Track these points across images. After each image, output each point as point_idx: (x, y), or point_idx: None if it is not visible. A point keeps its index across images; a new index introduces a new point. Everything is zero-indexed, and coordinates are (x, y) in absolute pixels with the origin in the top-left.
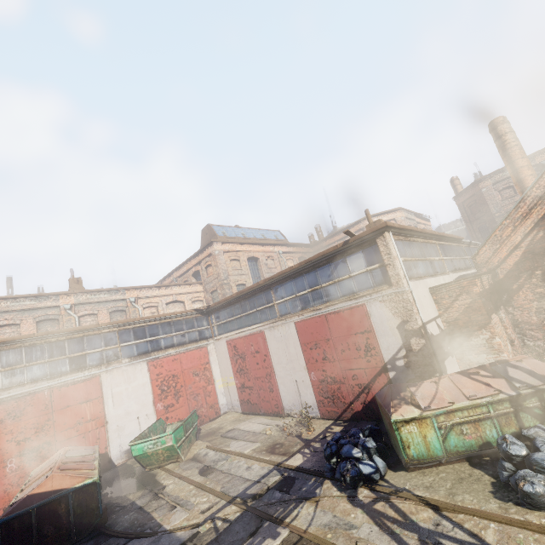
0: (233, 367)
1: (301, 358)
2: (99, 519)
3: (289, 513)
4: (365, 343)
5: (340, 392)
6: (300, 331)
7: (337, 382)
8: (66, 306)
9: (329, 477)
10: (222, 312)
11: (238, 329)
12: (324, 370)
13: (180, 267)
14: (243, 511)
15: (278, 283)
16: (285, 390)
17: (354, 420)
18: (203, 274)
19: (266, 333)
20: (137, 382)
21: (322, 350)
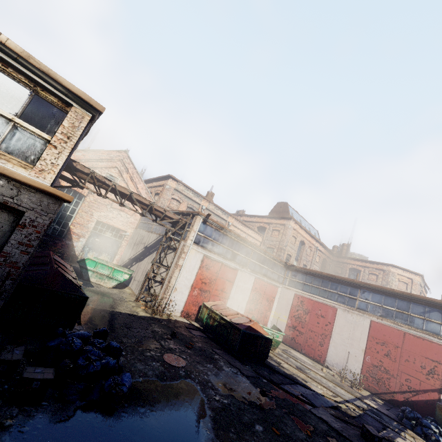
0: (292, 312)
1: (363, 342)
2: (266, 358)
3: (399, 432)
4: (432, 367)
5: (387, 381)
6: (373, 328)
7: (389, 374)
8: (203, 207)
9: (409, 428)
10: (301, 275)
11: (310, 293)
12: (381, 360)
13: (251, 216)
14: (362, 412)
15: (369, 289)
16: (334, 352)
17: (390, 403)
18: (268, 232)
19: (339, 311)
20: (247, 286)
21: (387, 349)
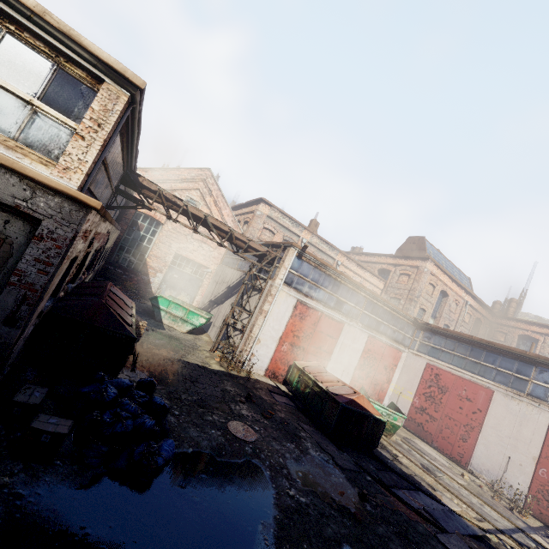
0: (421, 388)
1: (535, 446)
2: (374, 447)
3: None
4: None
5: None
6: None
7: None
8: (304, 240)
9: None
10: (439, 338)
11: (450, 364)
12: None
13: (370, 255)
14: None
15: None
16: (485, 453)
17: None
18: (392, 276)
19: (497, 395)
20: (356, 345)
21: None
